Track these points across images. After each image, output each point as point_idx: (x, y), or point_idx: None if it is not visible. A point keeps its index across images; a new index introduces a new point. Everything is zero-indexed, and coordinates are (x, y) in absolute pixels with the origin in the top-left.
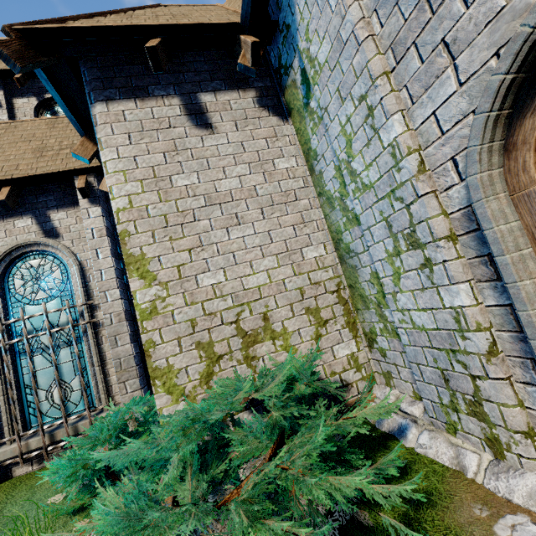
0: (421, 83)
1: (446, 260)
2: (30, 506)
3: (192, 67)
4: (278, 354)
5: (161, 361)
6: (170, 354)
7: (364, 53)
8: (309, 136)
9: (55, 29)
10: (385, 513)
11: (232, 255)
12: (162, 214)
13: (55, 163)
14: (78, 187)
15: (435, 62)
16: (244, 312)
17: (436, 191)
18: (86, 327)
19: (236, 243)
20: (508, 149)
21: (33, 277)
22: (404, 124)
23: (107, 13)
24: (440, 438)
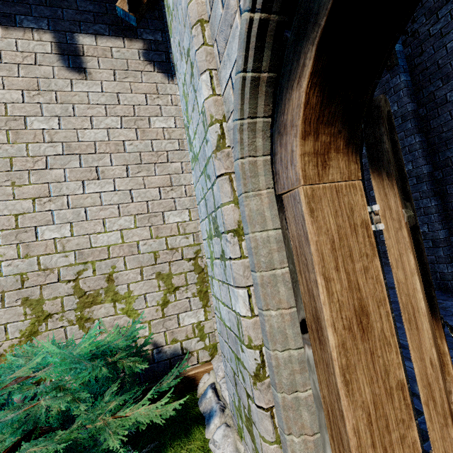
0: (223, 35)
1: (231, 258)
2: None
3: (74, 4)
4: (117, 317)
5: None
6: None
7: None
8: None
9: None
10: None
11: (84, 209)
12: (8, 157)
13: None
14: None
15: (230, 5)
16: (87, 271)
17: (232, 173)
18: None
19: (91, 198)
20: (281, 131)
21: None
22: (210, 87)
23: None
24: (231, 438)
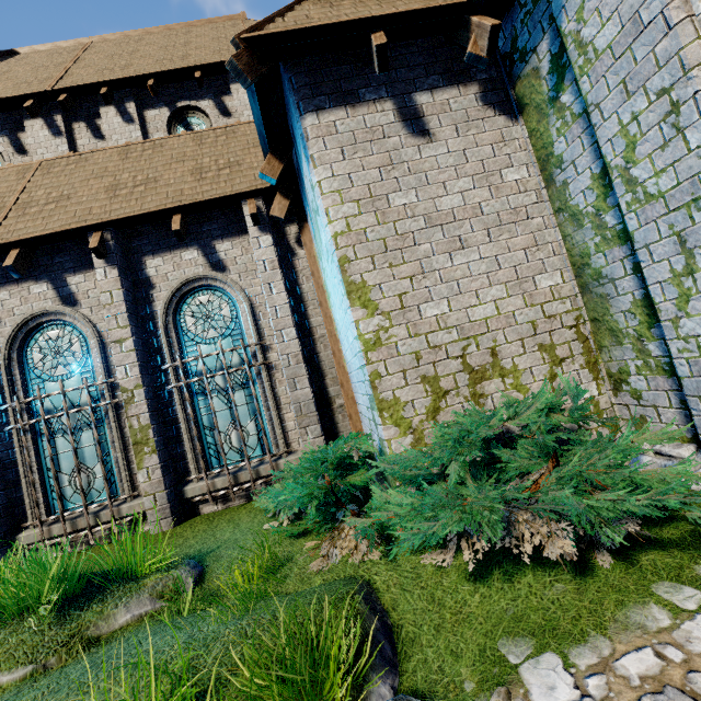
0: None
1: None
2: (242, 532)
3: (404, 61)
4: (508, 393)
5: (387, 393)
6: (396, 387)
7: (677, 38)
8: (552, 138)
9: (279, 34)
10: (668, 531)
11: (456, 283)
12: (381, 238)
13: (219, 186)
14: (250, 212)
15: None
16: (471, 347)
17: None
18: (259, 370)
19: (460, 270)
20: None
21: (202, 315)
22: None
23: (299, 2)
24: None
